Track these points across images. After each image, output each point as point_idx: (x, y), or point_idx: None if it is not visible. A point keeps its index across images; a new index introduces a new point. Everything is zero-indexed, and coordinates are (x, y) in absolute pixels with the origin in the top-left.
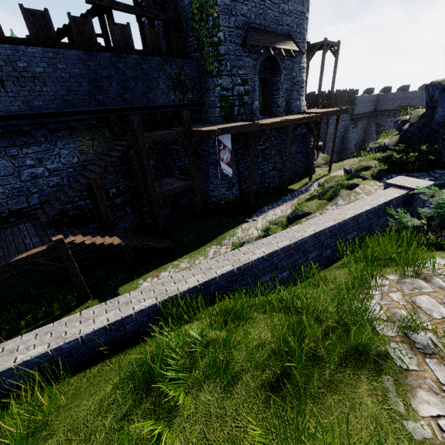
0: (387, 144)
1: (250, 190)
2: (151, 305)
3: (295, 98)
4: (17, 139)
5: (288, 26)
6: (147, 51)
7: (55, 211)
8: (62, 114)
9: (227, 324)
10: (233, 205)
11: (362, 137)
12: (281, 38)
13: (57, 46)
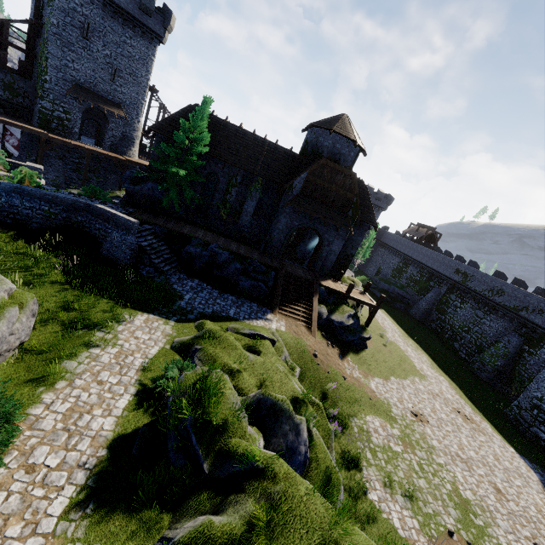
0: None
1: None
2: None
3: (123, 145)
4: None
5: (120, 99)
6: None
7: None
8: None
9: None
10: None
11: None
12: (109, 103)
13: None
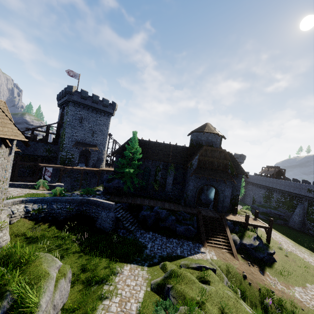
0: None
1: None
2: None
3: (98, 163)
4: None
5: (96, 143)
6: (41, 141)
7: None
8: None
9: None
10: None
11: None
12: (91, 146)
13: None
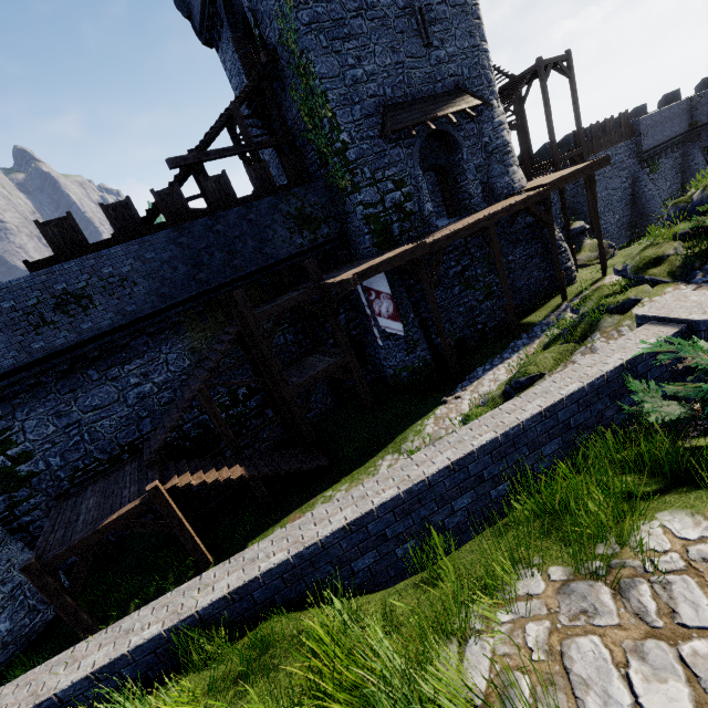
0: (698, 200)
1: (443, 346)
2: (153, 637)
3: (498, 174)
4: (117, 356)
5: (453, 76)
6: (254, 195)
7: (160, 442)
8: (160, 312)
9: (234, 682)
10: (423, 375)
11: (679, 182)
12: (444, 99)
13: (145, 233)
